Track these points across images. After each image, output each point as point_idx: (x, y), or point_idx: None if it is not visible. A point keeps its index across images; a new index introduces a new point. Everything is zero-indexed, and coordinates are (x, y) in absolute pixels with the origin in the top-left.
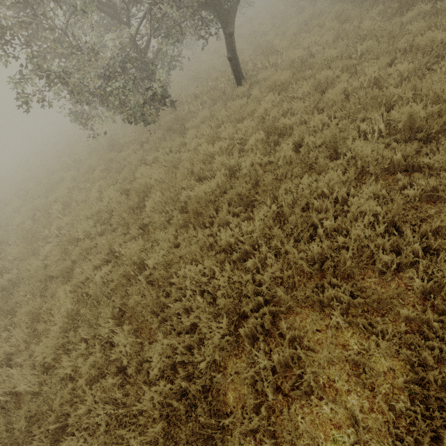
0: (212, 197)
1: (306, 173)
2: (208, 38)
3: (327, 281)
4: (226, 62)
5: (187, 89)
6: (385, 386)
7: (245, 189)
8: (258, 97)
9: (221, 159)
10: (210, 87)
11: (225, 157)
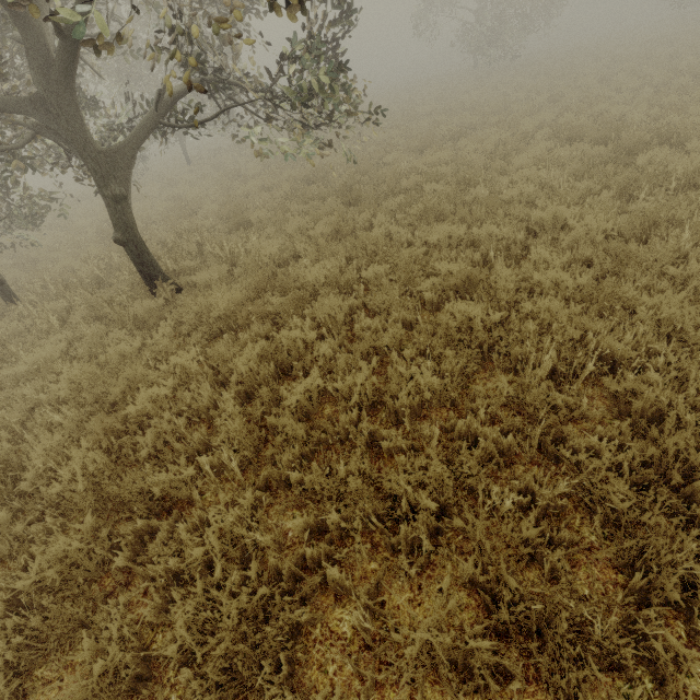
0: None
1: None
2: None
3: None
4: (168, 214)
5: (81, 252)
6: None
7: None
8: (164, 344)
9: None
10: (113, 265)
11: None
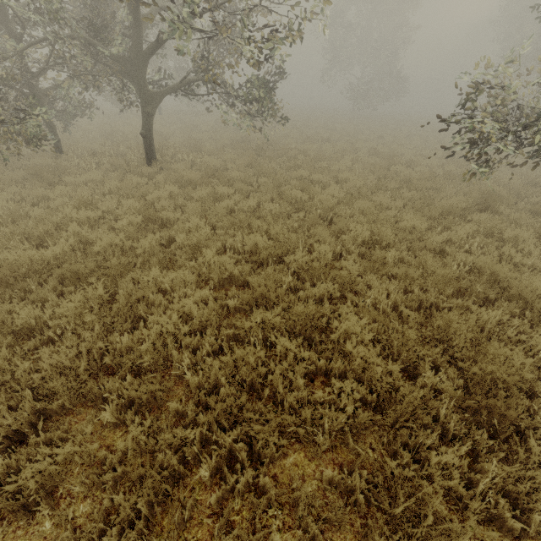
0: (40, 268)
1: (157, 267)
2: (129, 105)
3: (121, 375)
4: None
5: (93, 142)
6: (127, 484)
7: (86, 268)
8: (160, 183)
9: (78, 229)
10: (119, 152)
11: (87, 228)
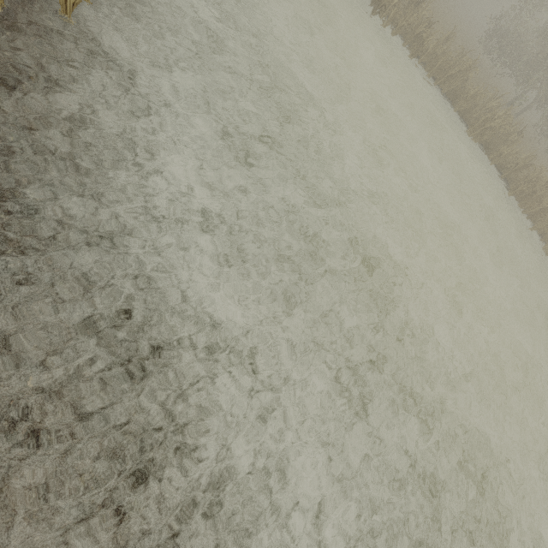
0: None
1: None
2: None
3: None
4: None
5: None
6: None
7: None
8: None
9: None
10: None
11: None
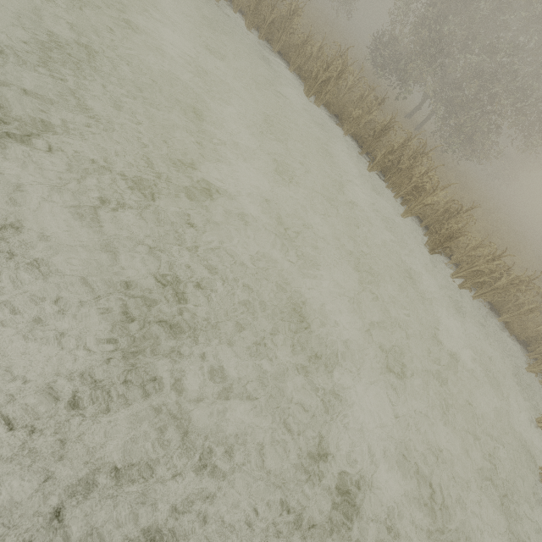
0: None
1: None
2: None
3: None
4: None
5: None
6: None
7: None
8: None
9: None
10: None
11: None
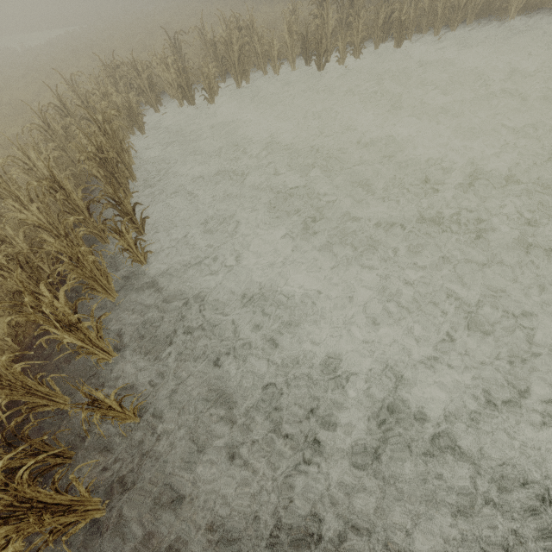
0: None
1: None
2: None
3: None
4: None
5: None
6: None
7: None
8: None
9: None
10: None
11: None
